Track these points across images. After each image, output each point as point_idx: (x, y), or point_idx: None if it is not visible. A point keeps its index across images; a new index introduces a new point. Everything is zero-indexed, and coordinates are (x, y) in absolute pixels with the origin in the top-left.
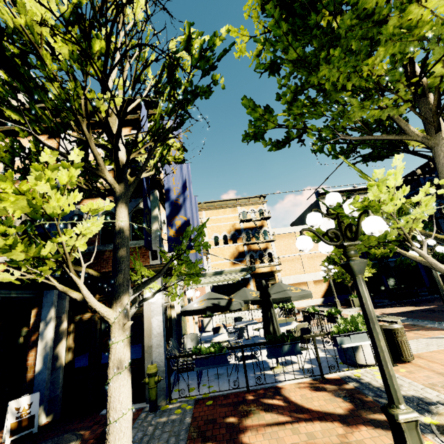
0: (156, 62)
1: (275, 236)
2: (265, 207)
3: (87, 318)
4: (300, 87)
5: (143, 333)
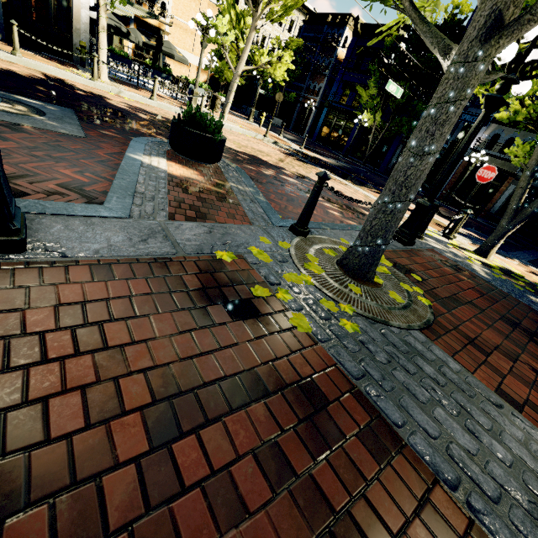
0: None
1: None
2: None
3: None
4: None
5: (70, 16)
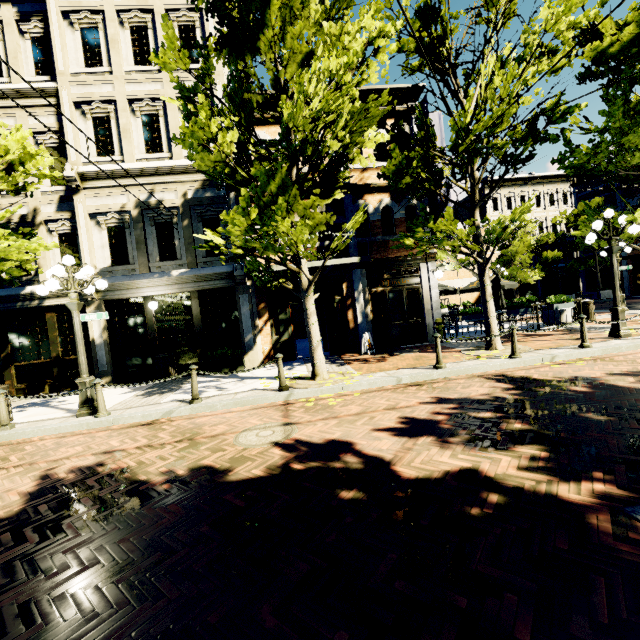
0: (535, 119)
1: None
2: None
3: (379, 291)
4: (611, 143)
5: (420, 302)
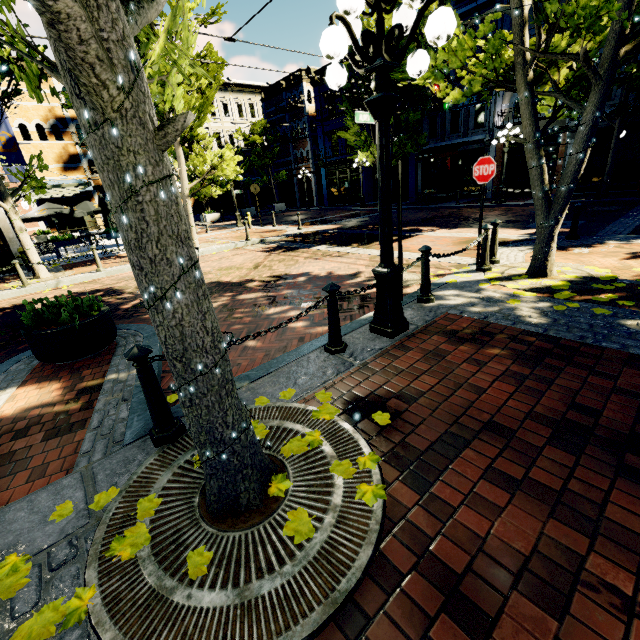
0: None
1: None
2: None
3: None
4: None
5: None
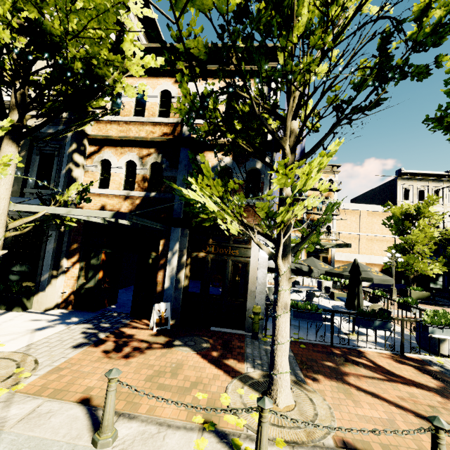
0: (381, 34)
1: (337, 211)
2: (336, 178)
3: (201, 256)
4: None
5: (246, 279)
